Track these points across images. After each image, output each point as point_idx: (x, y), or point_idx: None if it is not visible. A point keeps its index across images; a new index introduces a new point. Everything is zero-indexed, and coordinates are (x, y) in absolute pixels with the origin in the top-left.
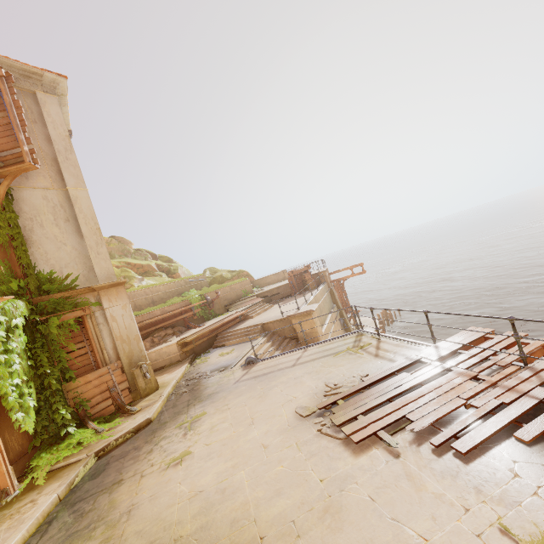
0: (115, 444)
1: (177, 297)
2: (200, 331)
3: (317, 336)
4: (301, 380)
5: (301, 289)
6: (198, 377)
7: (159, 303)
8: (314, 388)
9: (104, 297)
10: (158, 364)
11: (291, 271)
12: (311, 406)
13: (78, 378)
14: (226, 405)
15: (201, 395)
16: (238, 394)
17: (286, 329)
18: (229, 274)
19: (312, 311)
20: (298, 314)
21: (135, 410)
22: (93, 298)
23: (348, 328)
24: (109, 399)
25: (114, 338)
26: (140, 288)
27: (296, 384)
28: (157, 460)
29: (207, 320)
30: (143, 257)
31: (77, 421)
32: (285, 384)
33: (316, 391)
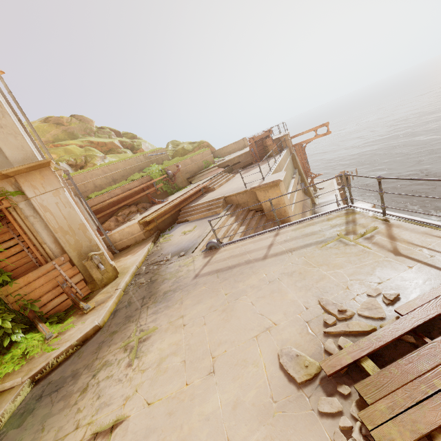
0: (55, 363)
1: (138, 174)
2: (161, 208)
3: (284, 207)
4: (279, 287)
5: (262, 156)
6: (158, 263)
7: (120, 181)
8: (303, 308)
9: (25, 183)
10: (123, 243)
11: (251, 137)
12: (308, 358)
13: (16, 280)
14: (181, 316)
15: (157, 292)
16: (196, 299)
17: (250, 201)
18: (190, 146)
19: (279, 181)
20: (264, 186)
21: (87, 309)
22: (11, 187)
23: (308, 192)
24: (62, 294)
25: (52, 231)
26: (98, 167)
27: (272, 294)
28: (86, 415)
29: (171, 194)
30: (106, 135)
31: (27, 323)
32: (256, 291)
33: (308, 316)
